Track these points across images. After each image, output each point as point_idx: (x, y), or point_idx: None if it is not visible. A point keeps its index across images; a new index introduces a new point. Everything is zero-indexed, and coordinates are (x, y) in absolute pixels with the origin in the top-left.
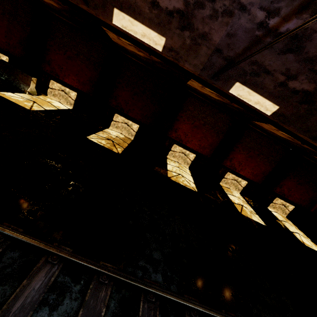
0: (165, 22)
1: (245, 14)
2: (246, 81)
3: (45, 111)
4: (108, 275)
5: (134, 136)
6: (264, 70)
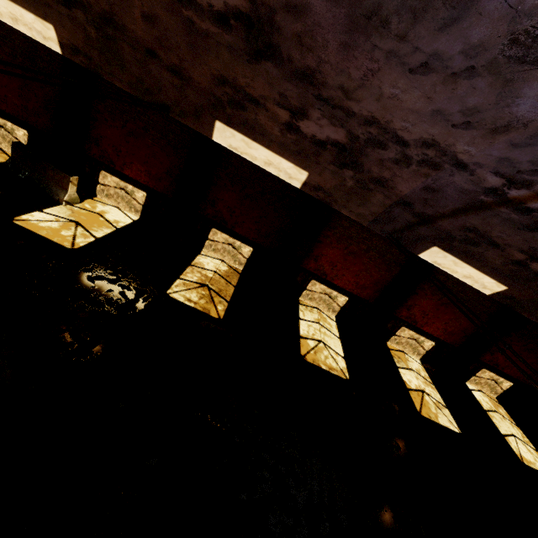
0: (309, 151)
1: (465, 173)
2: (453, 248)
3: (96, 243)
4: None
5: (244, 265)
6: (488, 240)
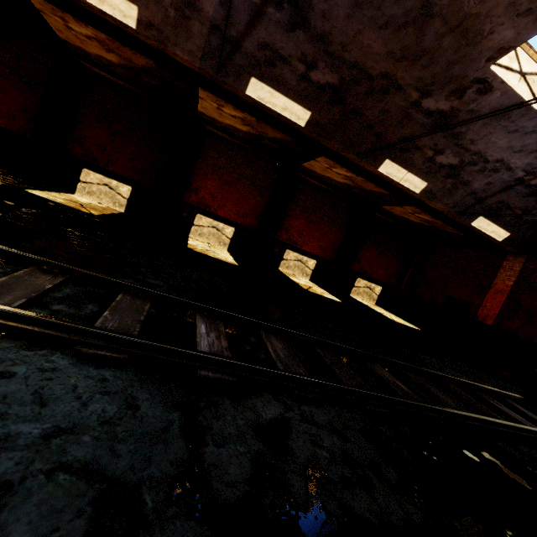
0: None
1: None
2: (263, 75)
3: None
4: (60, 266)
5: (125, 206)
6: (279, 56)
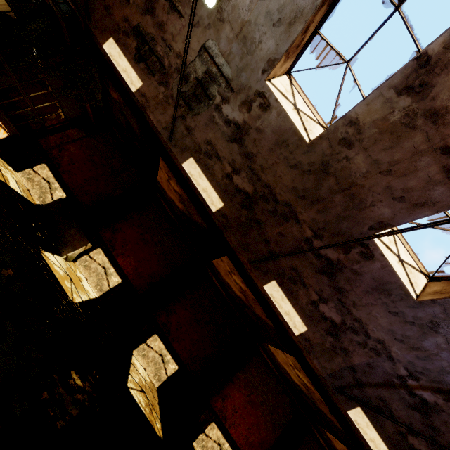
0: (315, 318)
1: (391, 362)
2: (368, 411)
3: (83, 304)
4: None
5: (162, 382)
6: (389, 411)
